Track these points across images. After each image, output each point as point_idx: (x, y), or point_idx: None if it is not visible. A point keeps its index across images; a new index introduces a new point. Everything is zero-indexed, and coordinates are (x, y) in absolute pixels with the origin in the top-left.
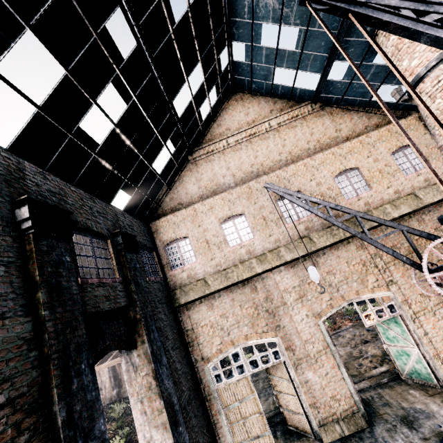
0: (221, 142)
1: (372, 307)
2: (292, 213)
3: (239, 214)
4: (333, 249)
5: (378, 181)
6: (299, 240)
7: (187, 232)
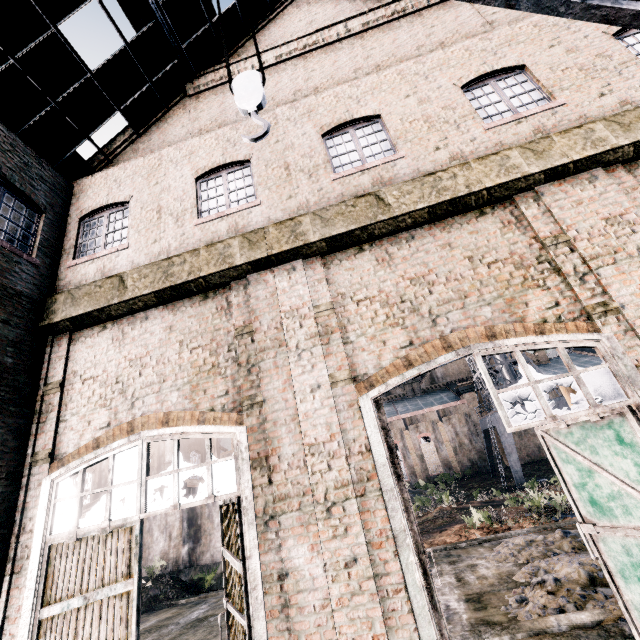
0: (250, 60)
1: (535, 376)
2: (353, 158)
3: (241, 164)
4: (437, 228)
5: (577, 85)
6: (351, 201)
7: (131, 193)
